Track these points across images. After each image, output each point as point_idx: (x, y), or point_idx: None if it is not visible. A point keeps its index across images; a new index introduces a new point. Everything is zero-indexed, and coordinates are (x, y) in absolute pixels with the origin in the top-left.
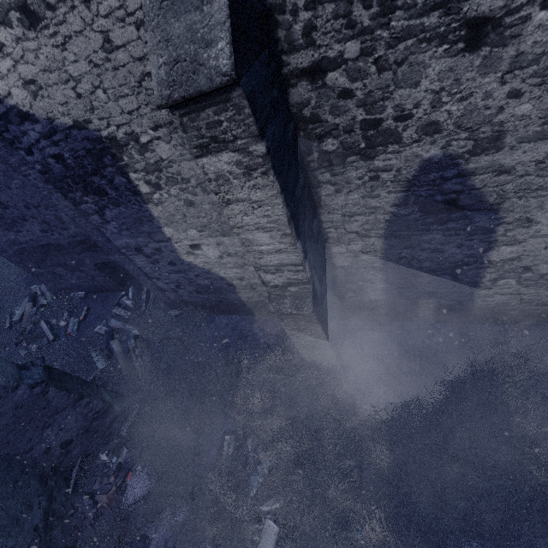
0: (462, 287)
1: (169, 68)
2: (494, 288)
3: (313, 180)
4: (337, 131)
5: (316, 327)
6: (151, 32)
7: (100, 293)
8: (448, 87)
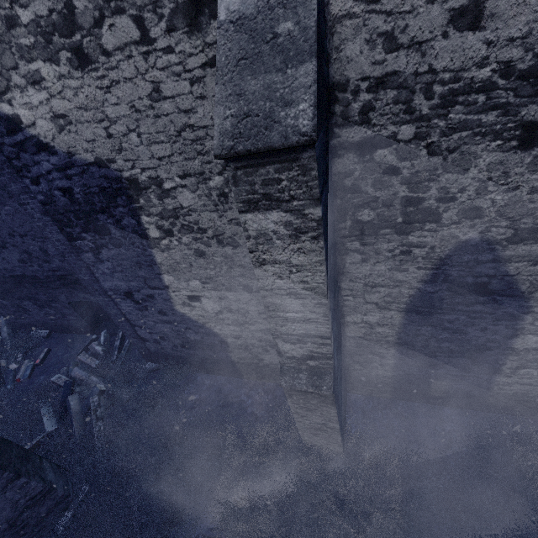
0: (480, 372)
1: (237, 120)
2: (514, 377)
3: (341, 246)
4: (376, 203)
5: (329, 408)
6: (221, 85)
7: (67, 333)
8: (495, 178)
